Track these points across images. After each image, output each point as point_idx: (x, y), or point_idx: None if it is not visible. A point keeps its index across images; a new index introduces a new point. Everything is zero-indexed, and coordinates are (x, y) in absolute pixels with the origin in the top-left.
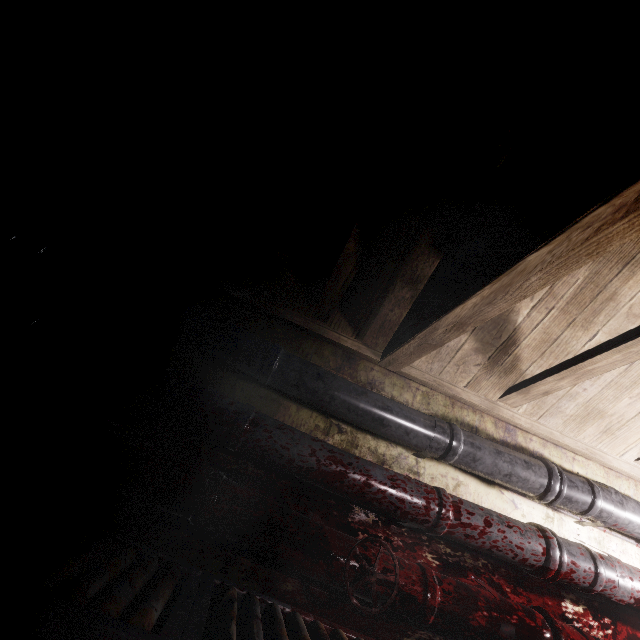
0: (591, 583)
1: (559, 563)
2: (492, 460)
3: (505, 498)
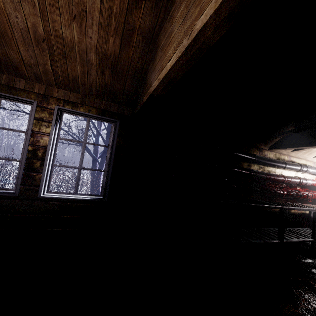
0: (305, 184)
1: (301, 182)
2: (292, 167)
3: (289, 172)
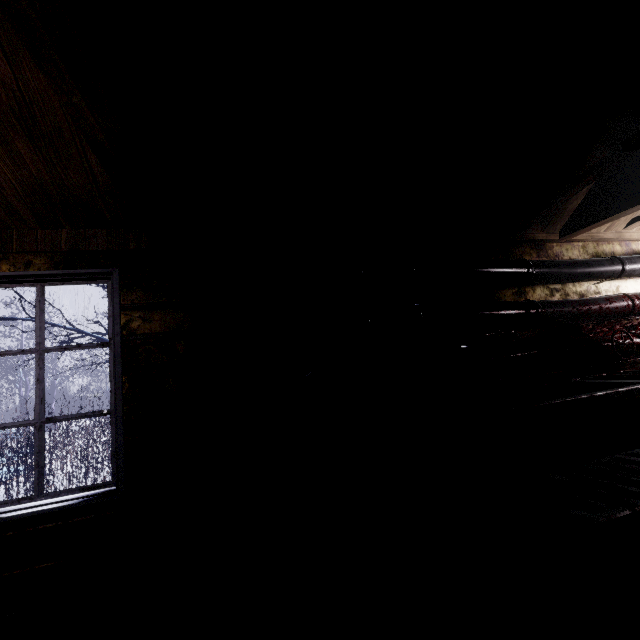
0: None
1: None
2: None
3: (638, 283)
